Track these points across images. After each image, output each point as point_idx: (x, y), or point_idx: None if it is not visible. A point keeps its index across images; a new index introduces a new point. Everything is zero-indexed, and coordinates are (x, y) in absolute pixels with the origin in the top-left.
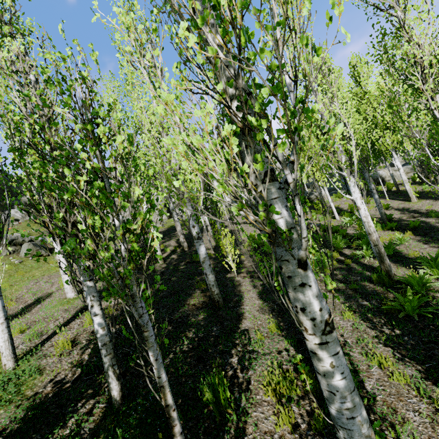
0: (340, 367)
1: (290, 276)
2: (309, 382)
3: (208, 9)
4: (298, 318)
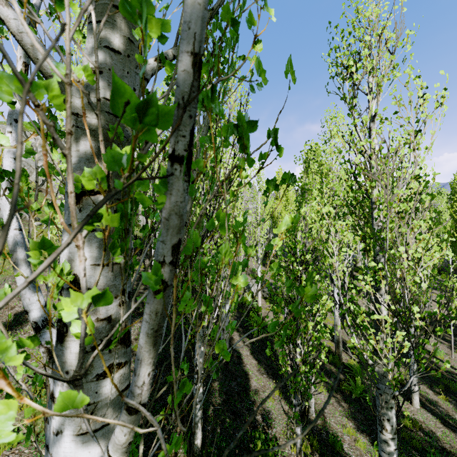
0: (396, 451)
1: (386, 402)
2: (377, 456)
3: (409, 281)
4: (382, 422)
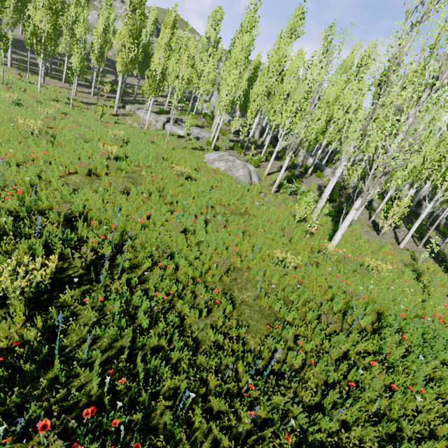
0: None
1: None
2: None
3: None
4: None
